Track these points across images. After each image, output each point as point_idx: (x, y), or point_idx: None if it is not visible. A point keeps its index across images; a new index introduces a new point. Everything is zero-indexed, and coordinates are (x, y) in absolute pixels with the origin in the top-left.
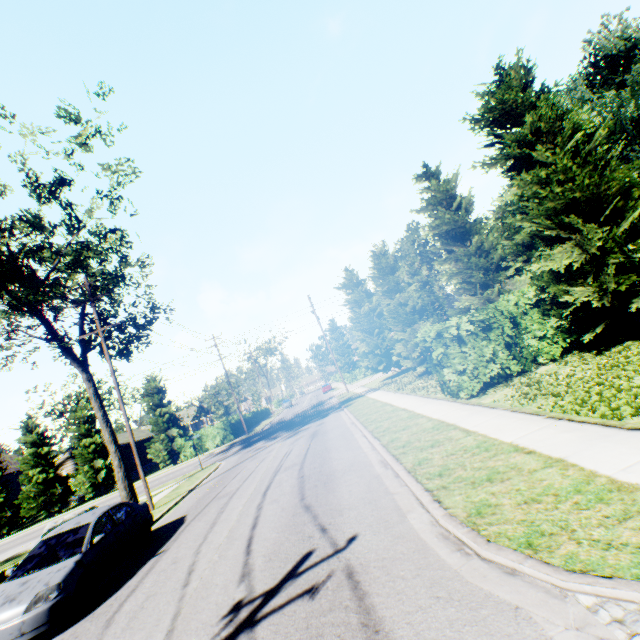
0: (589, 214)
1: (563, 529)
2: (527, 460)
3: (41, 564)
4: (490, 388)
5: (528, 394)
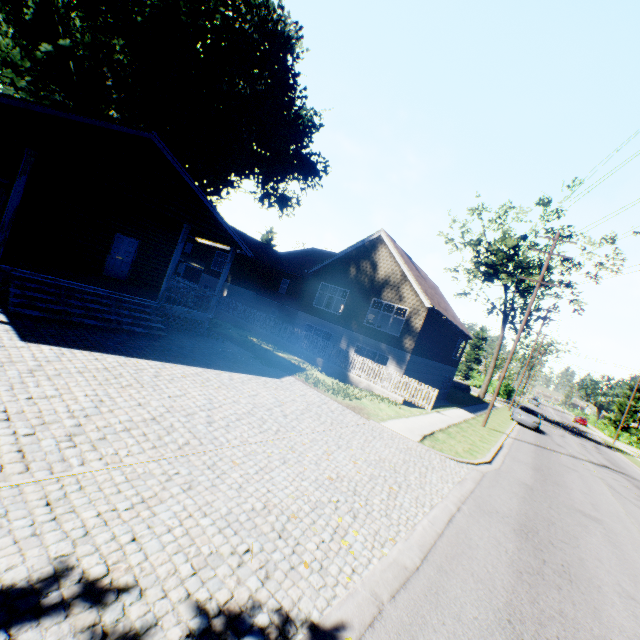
0: None
1: None
2: None
3: (527, 412)
4: None
5: None
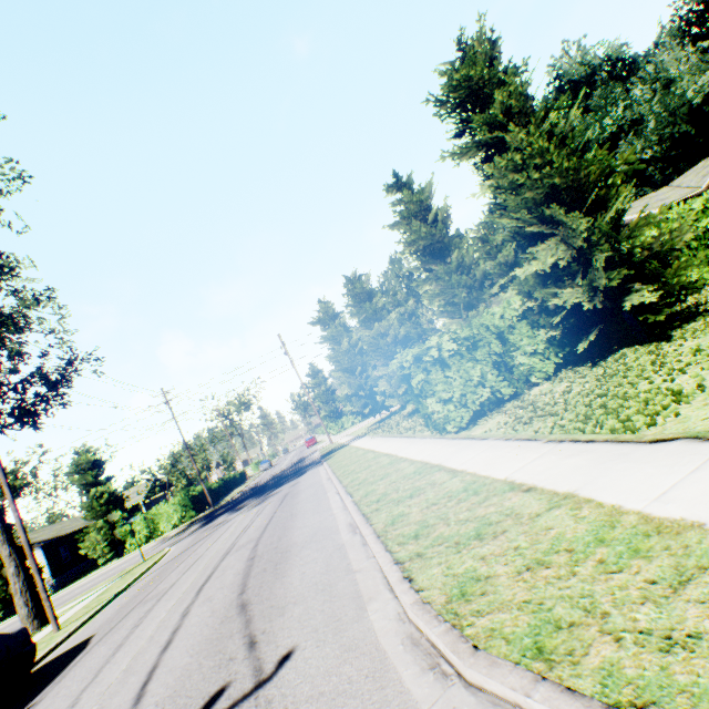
0: (571, 206)
1: (589, 613)
2: (527, 501)
3: None
4: (481, 418)
5: (523, 418)
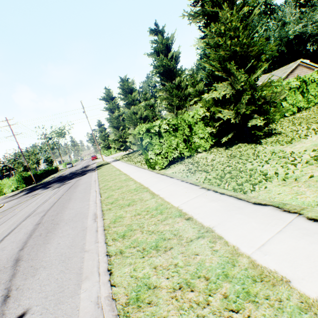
0: (239, 66)
1: None
2: (187, 227)
3: None
4: (173, 164)
5: (191, 169)
